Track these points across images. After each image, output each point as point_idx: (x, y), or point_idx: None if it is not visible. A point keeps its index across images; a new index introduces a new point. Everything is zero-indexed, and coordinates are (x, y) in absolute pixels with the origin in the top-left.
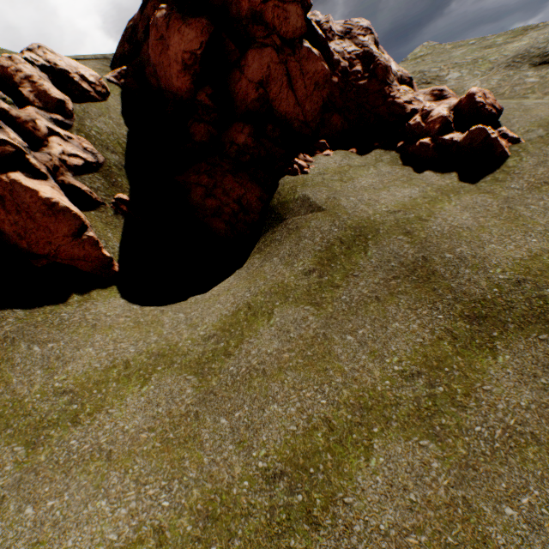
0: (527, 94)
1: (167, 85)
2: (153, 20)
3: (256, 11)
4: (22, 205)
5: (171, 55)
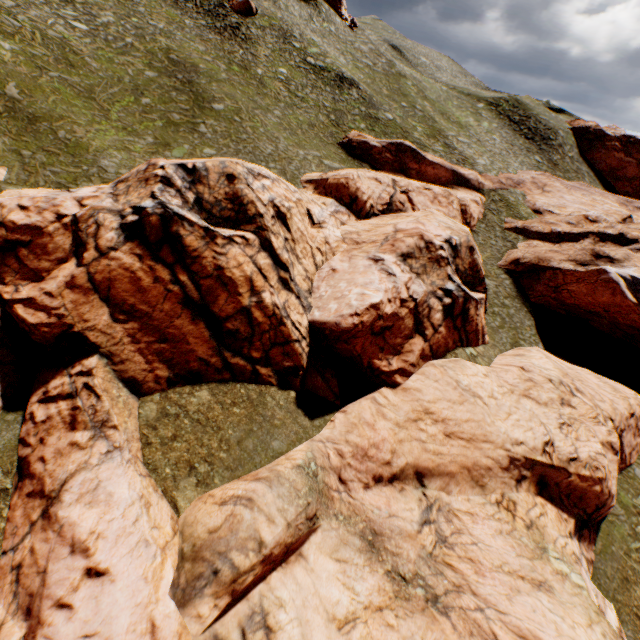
0: None
1: None
2: None
3: None
4: None
5: None
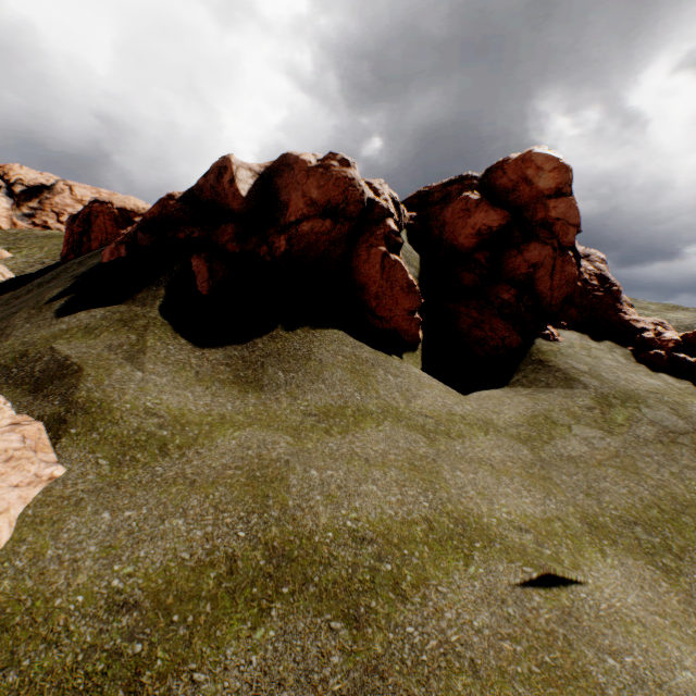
0: None
1: (450, 238)
2: (464, 197)
3: (547, 221)
4: (391, 277)
5: (469, 222)
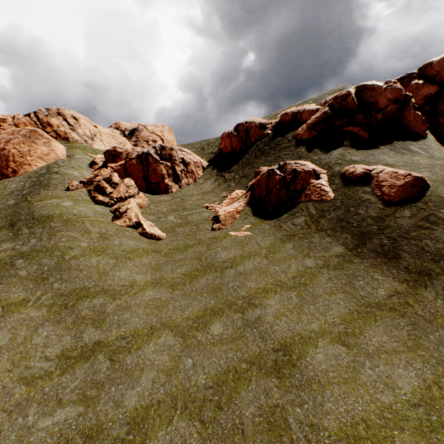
0: None
1: None
2: (414, 83)
3: None
4: (416, 120)
5: (419, 94)
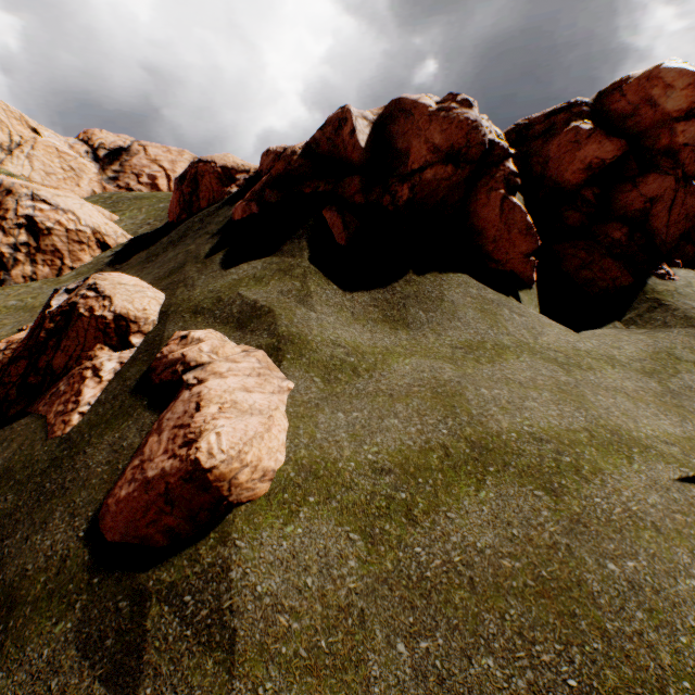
0: None
1: (554, 175)
2: (573, 128)
3: (672, 149)
4: (509, 220)
5: (578, 156)
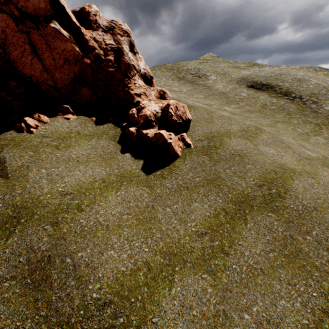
0: (240, 102)
1: None
2: None
3: None
4: None
5: None
